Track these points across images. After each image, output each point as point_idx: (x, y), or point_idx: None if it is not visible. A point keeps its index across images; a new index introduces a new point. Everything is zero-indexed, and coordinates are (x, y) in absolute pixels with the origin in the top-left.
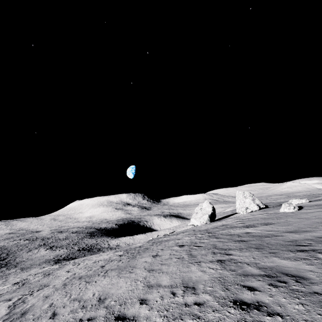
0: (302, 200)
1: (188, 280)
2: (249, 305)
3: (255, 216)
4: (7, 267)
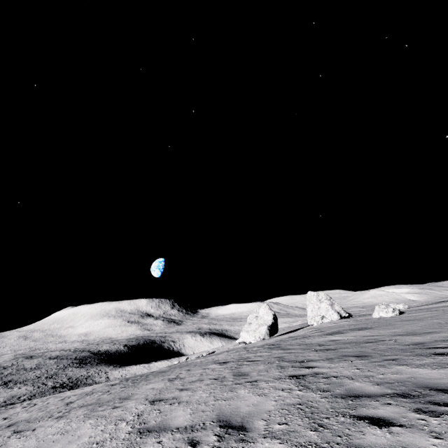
0: (399, 306)
1: (231, 414)
2: None
3: (338, 324)
4: None
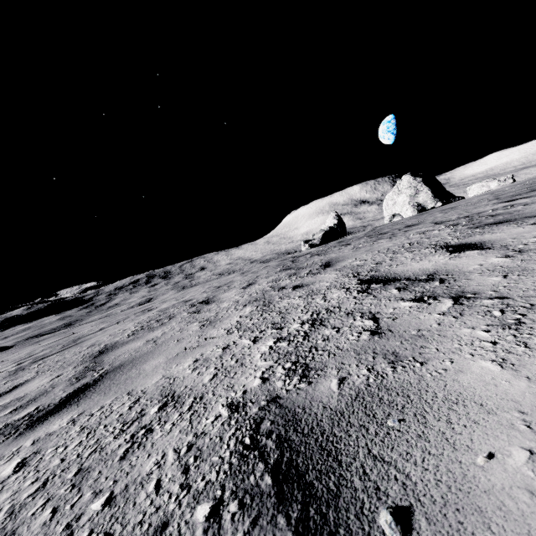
0: (491, 185)
1: None
2: None
3: None
4: None
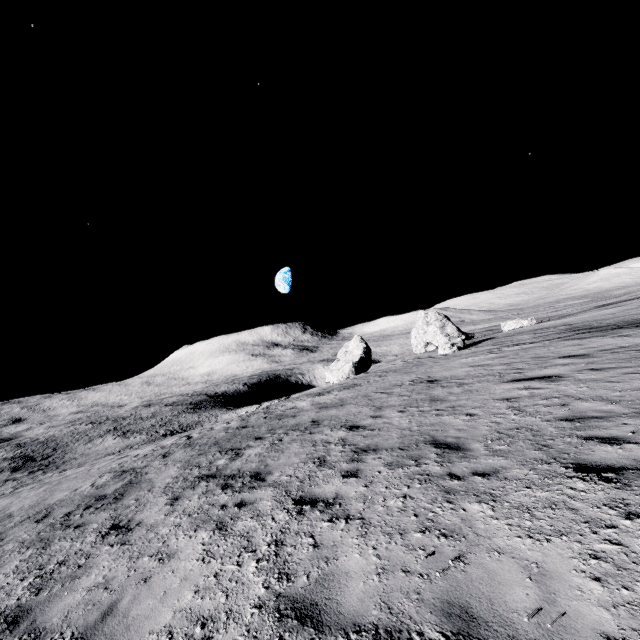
0: (523, 322)
1: (33, 505)
2: None
3: (391, 366)
4: (45, 470)
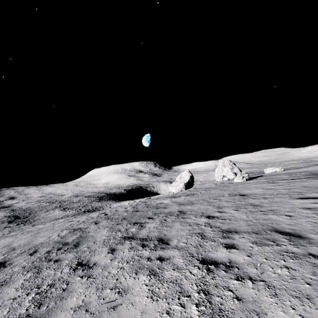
0: (276, 169)
1: (26, 244)
2: (2, 265)
3: (208, 186)
4: (25, 223)
